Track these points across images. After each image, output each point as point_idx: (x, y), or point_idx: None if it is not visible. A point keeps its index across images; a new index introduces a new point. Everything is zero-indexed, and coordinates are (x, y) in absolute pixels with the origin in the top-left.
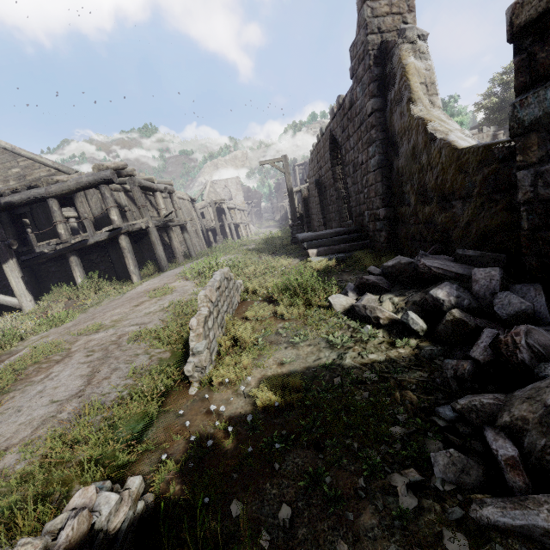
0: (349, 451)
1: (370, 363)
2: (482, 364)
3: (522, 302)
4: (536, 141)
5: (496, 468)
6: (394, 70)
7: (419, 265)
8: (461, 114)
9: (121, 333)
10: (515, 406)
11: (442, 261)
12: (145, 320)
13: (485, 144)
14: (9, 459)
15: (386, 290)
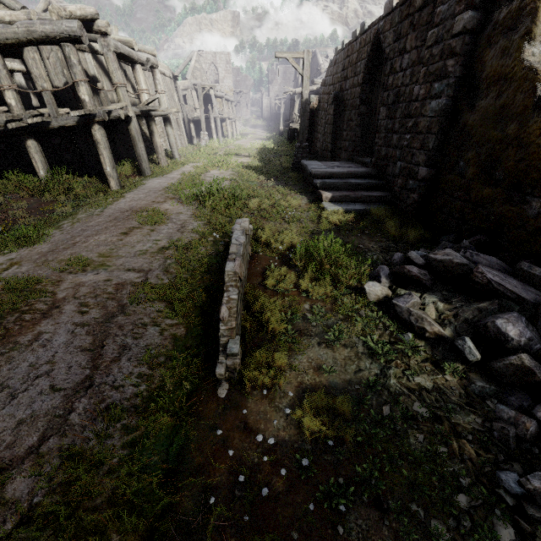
0: (414, 519)
1: (418, 390)
2: None
3: None
4: None
5: None
6: None
7: (475, 272)
8: None
9: (117, 280)
10: None
11: (503, 274)
12: (143, 266)
13: None
14: (20, 484)
15: (427, 287)
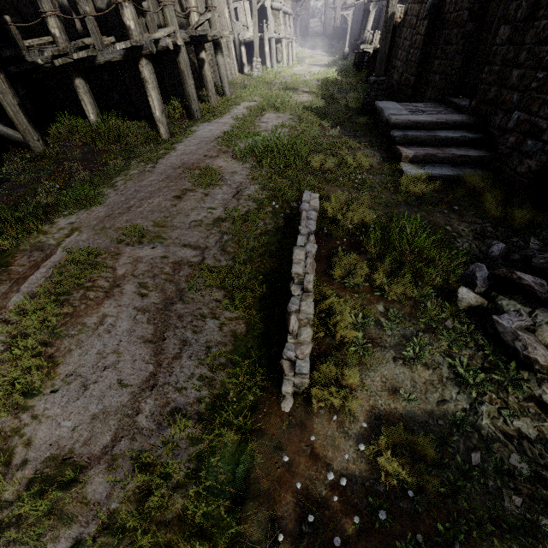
0: None
1: (516, 438)
2: None
3: None
4: None
5: None
6: None
7: None
8: None
9: (173, 258)
10: None
11: None
12: (199, 241)
13: None
14: (99, 486)
15: (541, 301)
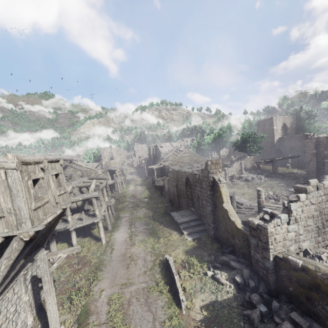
0: (228, 326)
1: (224, 300)
2: (247, 301)
3: (253, 283)
4: (254, 247)
5: (251, 326)
6: (217, 188)
7: (230, 263)
8: (226, 138)
9: (140, 287)
10: (253, 314)
11: (235, 262)
12: (144, 280)
13: (243, 232)
14: None
15: (221, 269)
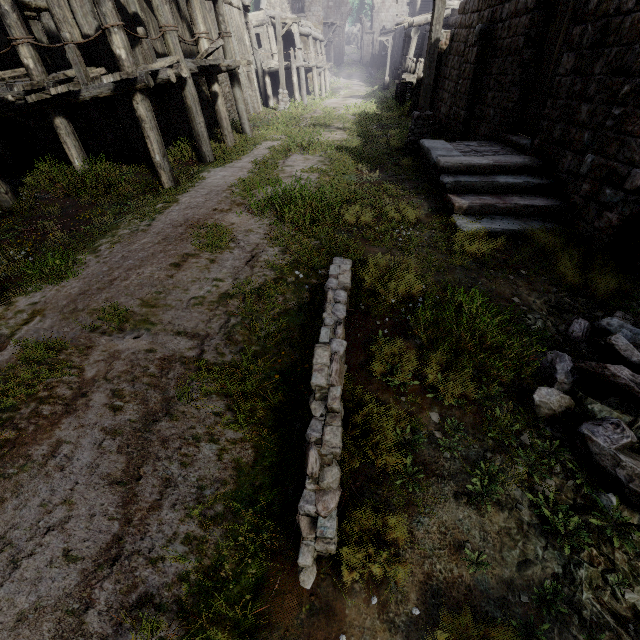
0: None
1: (632, 621)
2: None
3: None
4: None
5: None
6: None
7: None
8: None
9: (162, 352)
10: None
11: None
12: (198, 327)
13: None
14: None
15: None
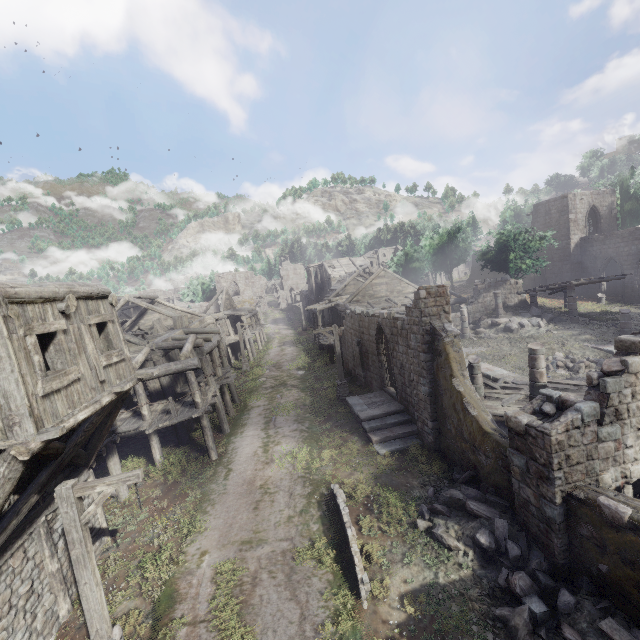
0: None
1: (453, 582)
2: (503, 588)
3: (517, 550)
4: (519, 472)
5: None
6: (440, 348)
7: (466, 504)
8: (465, 244)
9: (278, 550)
10: (515, 617)
11: (478, 504)
12: (287, 535)
13: (497, 441)
14: None
15: (448, 516)
